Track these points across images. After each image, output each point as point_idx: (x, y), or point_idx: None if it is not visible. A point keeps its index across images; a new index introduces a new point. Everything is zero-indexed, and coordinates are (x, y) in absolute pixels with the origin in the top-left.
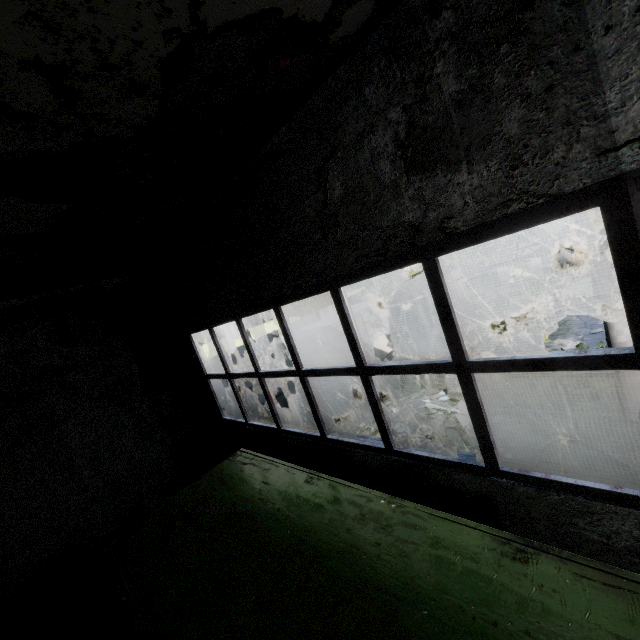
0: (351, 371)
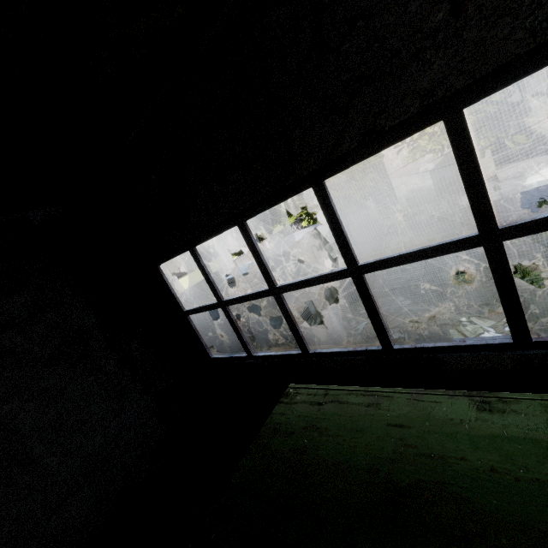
0: (465, 243)
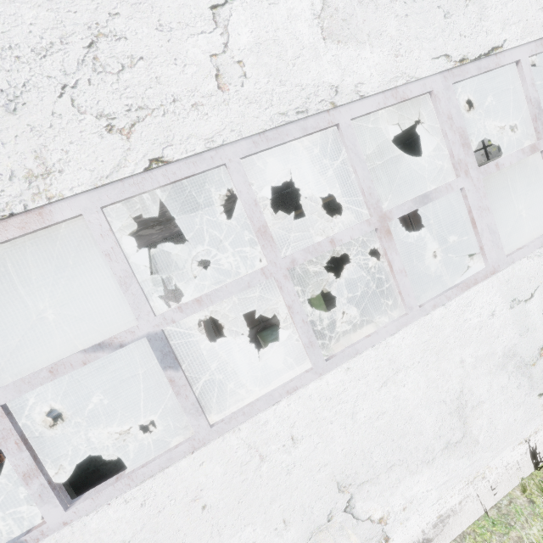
0: (481, 149)
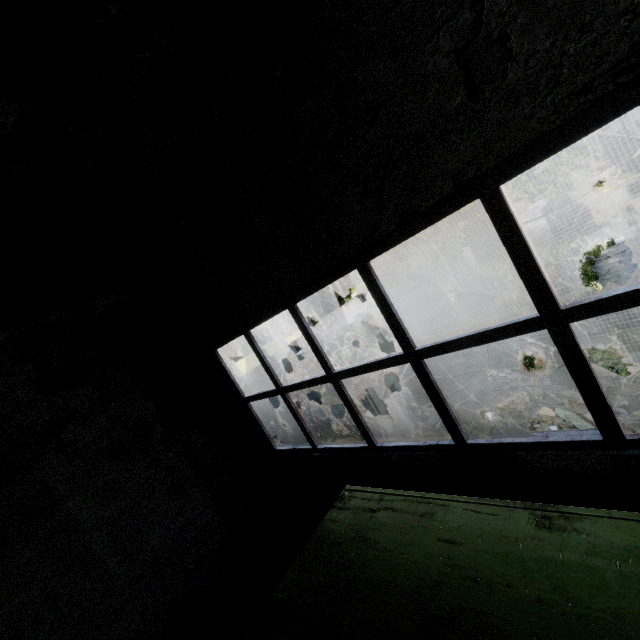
0: (526, 326)
